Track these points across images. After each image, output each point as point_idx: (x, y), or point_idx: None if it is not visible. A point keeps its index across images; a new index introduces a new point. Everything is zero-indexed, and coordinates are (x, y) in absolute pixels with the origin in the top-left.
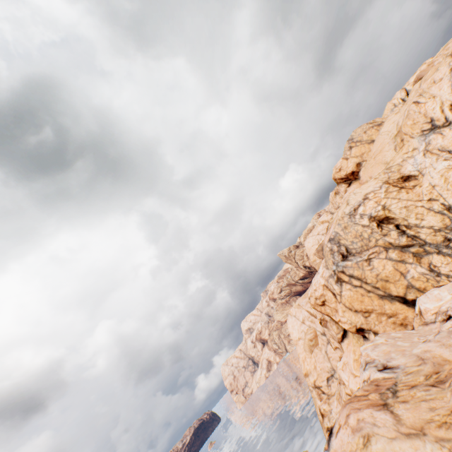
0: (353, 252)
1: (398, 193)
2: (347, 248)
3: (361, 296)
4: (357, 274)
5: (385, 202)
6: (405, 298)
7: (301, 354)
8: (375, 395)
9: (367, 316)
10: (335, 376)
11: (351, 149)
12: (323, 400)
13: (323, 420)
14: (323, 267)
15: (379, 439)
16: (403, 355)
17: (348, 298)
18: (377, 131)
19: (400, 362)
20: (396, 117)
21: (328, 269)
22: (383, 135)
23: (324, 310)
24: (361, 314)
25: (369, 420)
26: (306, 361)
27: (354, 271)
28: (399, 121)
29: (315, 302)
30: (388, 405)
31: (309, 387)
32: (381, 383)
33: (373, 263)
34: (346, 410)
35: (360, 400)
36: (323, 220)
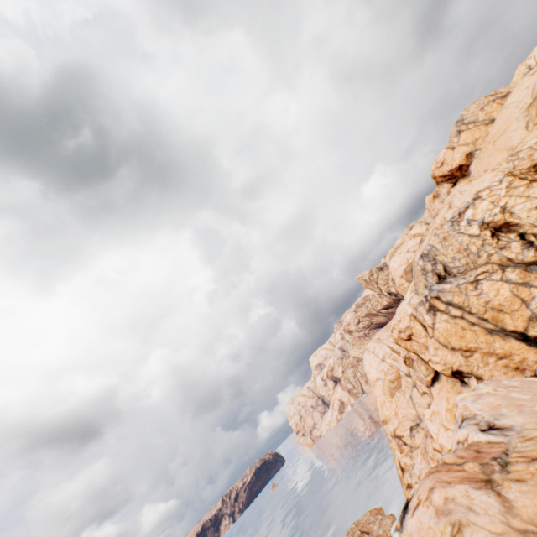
0: (454, 272)
1: (527, 188)
2: (445, 267)
3: (461, 331)
4: (457, 301)
5: (506, 202)
6: (525, 334)
7: (379, 398)
8: (474, 466)
9: (468, 356)
10: (420, 425)
11: (460, 134)
12: (404, 453)
13: (402, 475)
14: (411, 292)
15: (477, 532)
16: (520, 412)
17: (443, 332)
18: (500, 106)
19: (515, 422)
20: (532, 79)
21: (418, 294)
22: (510, 108)
23: (410, 346)
24: (460, 353)
25: (462, 501)
26: (385, 405)
27: (454, 297)
28: (536, 82)
29: (398, 336)
30: (493, 483)
31: (388, 436)
32: (484, 448)
33: (482, 287)
34: (429, 482)
35: (451, 471)
36: (415, 233)
